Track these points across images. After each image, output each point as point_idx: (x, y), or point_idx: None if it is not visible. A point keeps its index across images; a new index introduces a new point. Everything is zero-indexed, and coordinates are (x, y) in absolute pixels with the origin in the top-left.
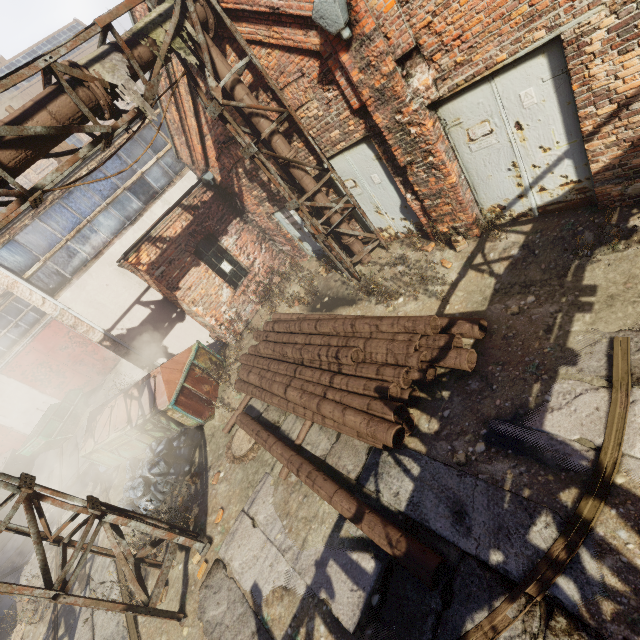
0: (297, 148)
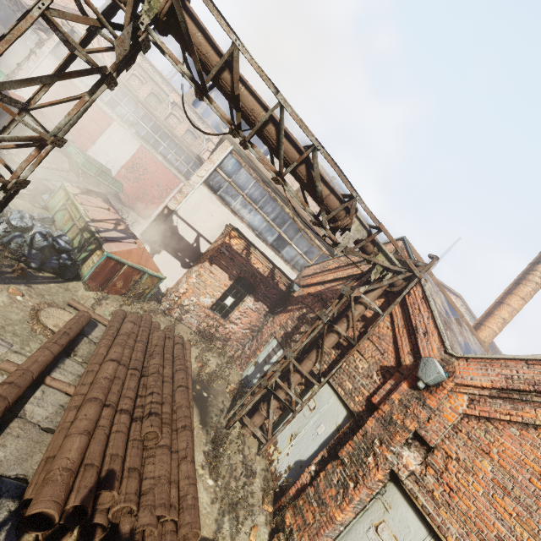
0: (330, 353)
